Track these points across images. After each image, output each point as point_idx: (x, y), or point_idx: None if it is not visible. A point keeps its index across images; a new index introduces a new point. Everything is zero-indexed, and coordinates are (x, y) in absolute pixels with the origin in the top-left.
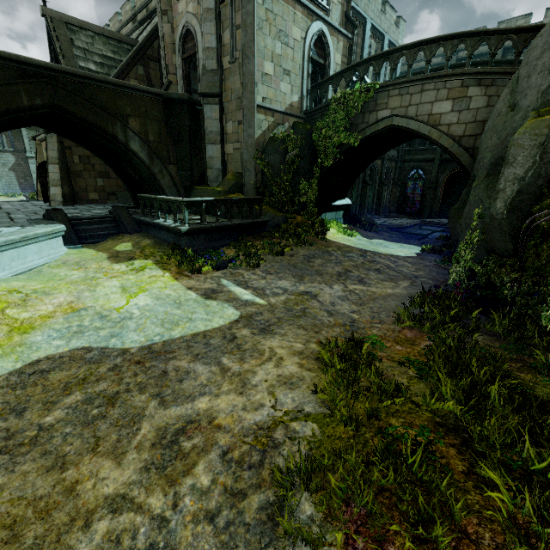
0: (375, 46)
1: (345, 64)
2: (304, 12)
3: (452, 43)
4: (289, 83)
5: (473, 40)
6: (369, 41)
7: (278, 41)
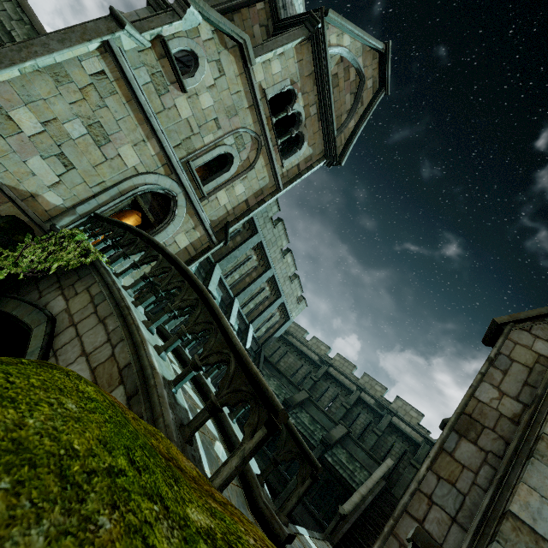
0: (268, 294)
1: (189, 254)
2: (163, 157)
3: (191, 294)
4: (58, 174)
5: (205, 315)
6: (265, 285)
7: (83, 125)
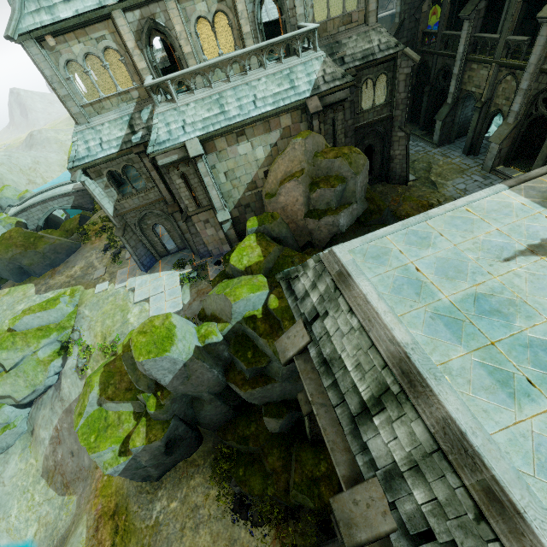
0: None
1: None
2: None
3: None
4: None
5: None
6: None
7: None
